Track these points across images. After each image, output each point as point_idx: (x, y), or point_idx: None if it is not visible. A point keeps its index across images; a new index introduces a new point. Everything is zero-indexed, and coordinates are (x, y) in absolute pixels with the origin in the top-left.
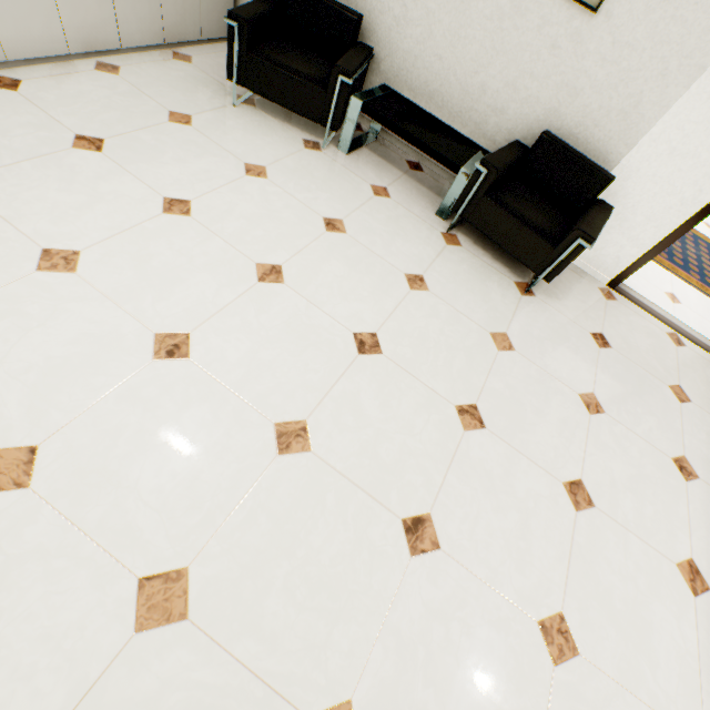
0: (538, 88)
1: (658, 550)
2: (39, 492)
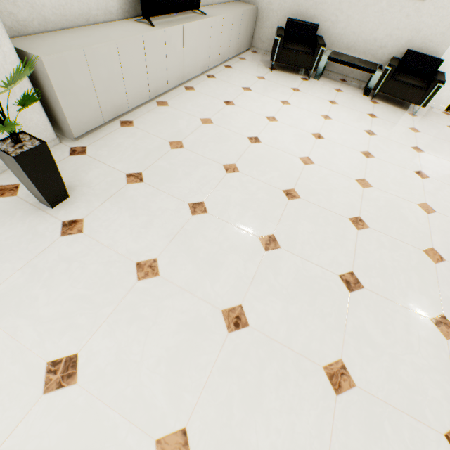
0: (401, 33)
1: None
2: (317, 165)
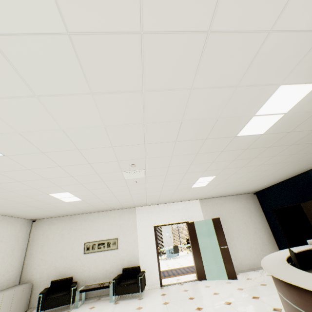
0: (117, 263)
1: (190, 310)
2: None
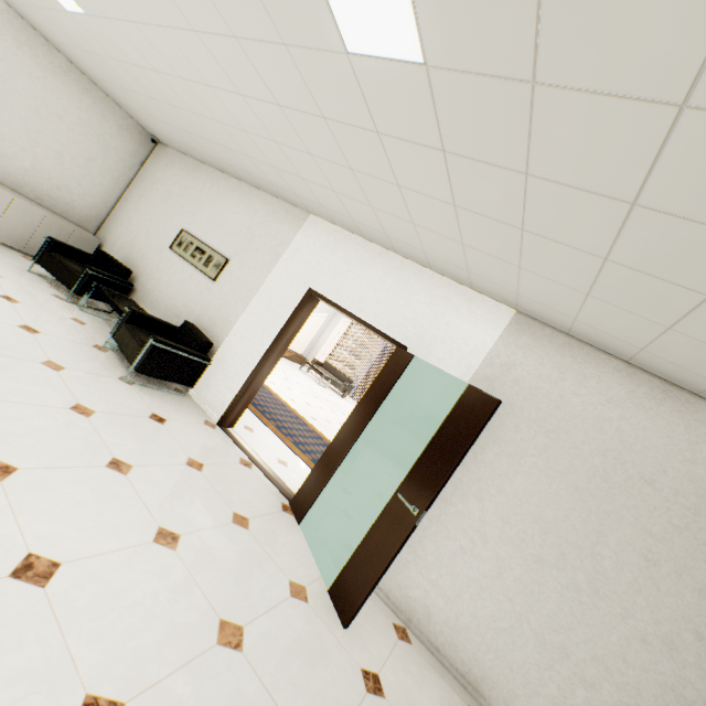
0: (195, 307)
1: None
2: None
